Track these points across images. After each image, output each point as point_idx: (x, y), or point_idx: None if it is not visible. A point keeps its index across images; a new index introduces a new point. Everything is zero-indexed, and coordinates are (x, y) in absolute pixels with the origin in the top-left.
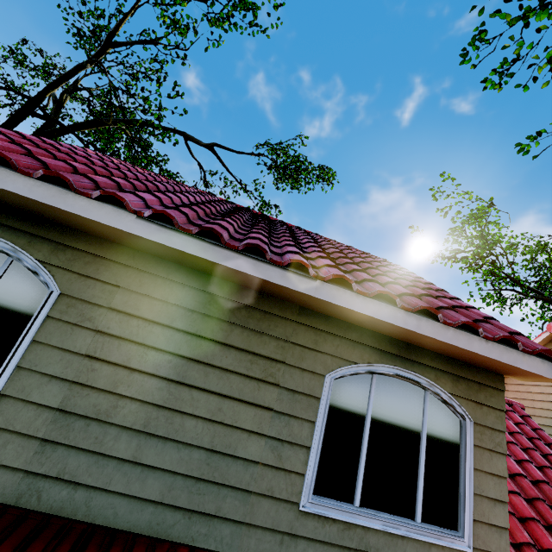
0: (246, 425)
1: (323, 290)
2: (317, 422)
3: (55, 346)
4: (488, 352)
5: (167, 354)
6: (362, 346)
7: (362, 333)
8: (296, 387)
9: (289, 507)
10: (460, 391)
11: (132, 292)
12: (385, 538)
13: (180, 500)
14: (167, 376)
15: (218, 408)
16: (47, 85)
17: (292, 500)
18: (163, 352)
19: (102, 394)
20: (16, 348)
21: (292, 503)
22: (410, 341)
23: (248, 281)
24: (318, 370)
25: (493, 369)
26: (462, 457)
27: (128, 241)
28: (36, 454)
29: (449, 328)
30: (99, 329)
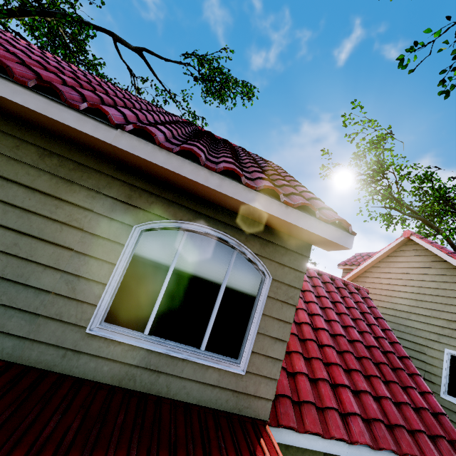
0: (42, 260)
1: (123, 139)
2: (117, 264)
3: None
4: (286, 216)
5: None
6: (178, 205)
7: (180, 194)
8: (101, 233)
9: (77, 330)
10: (266, 253)
11: None
12: (166, 359)
13: None
14: None
15: (14, 243)
16: None
17: (80, 324)
18: None
19: None
20: None
21: (81, 327)
22: (226, 206)
23: (52, 127)
24: (127, 221)
25: (301, 237)
26: (256, 305)
27: None
28: None
29: (252, 191)
30: None
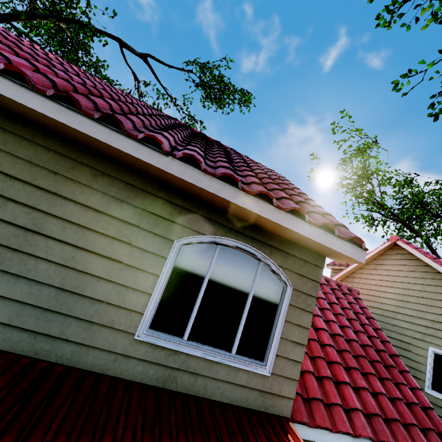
0: (96, 272)
1: (174, 165)
2: (161, 275)
3: None
4: (309, 234)
5: (27, 207)
6: (212, 221)
7: (214, 211)
8: (146, 247)
9: (126, 336)
10: (287, 264)
11: None
12: (203, 363)
13: (27, 324)
14: (24, 225)
15: (72, 256)
16: None
17: (129, 331)
18: (22, 205)
19: None
20: None
21: (130, 333)
22: (254, 222)
23: (108, 151)
24: (169, 236)
25: (317, 251)
26: (279, 312)
27: None
28: None
29: (281, 211)
30: None
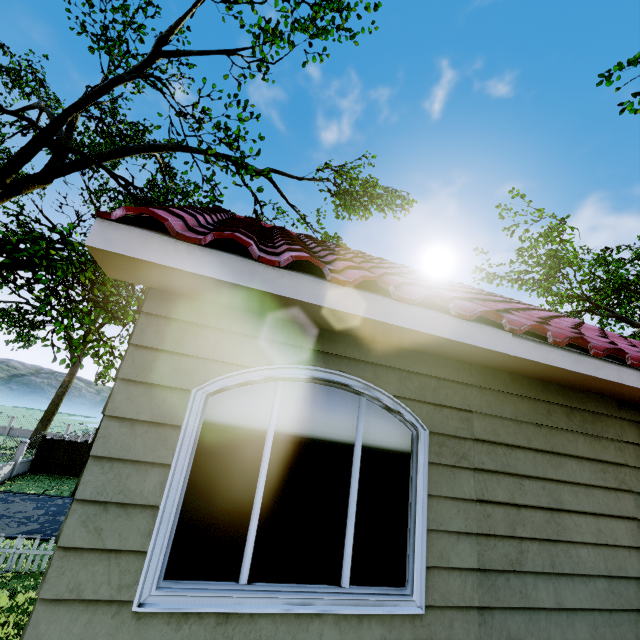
0: (624, 541)
1: None
2: None
3: (446, 496)
4: None
5: (538, 480)
6: None
7: None
8: None
9: None
10: None
11: (484, 416)
12: None
13: (607, 637)
14: (549, 505)
15: (597, 529)
16: (70, 106)
17: None
18: (534, 479)
19: (505, 541)
20: (417, 508)
21: None
22: None
23: (593, 385)
24: None
25: None
26: None
27: (481, 359)
28: (481, 627)
29: None
30: (476, 466)
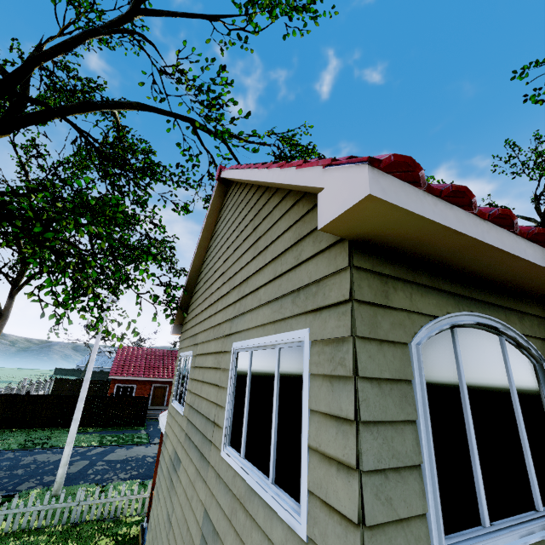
0: None
1: None
2: None
3: None
4: None
5: None
6: None
7: None
8: None
9: None
10: None
11: None
12: None
13: None
14: None
15: None
16: (37, 55)
17: None
18: None
19: None
20: None
21: None
22: None
23: None
24: None
25: None
26: None
27: None
28: None
29: None
30: None
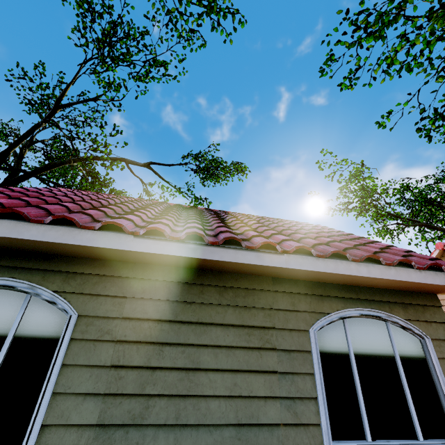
0: (260, 392)
1: (291, 260)
2: (315, 372)
3: (83, 364)
4: (424, 279)
5: (179, 346)
6: (328, 298)
7: (325, 287)
8: (289, 347)
9: None
10: (411, 315)
11: (138, 299)
12: None
13: None
14: (184, 366)
15: (233, 383)
16: (11, 145)
17: None
18: (175, 345)
19: (133, 399)
20: (49, 375)
21: None
22: (362, 285)
23: (230, 267)
24: (302, 327)
25: (428, 291)
26: (433, 371)
27: (127, 257)
28: None
29: (390, 267)
30: (118, 338)
